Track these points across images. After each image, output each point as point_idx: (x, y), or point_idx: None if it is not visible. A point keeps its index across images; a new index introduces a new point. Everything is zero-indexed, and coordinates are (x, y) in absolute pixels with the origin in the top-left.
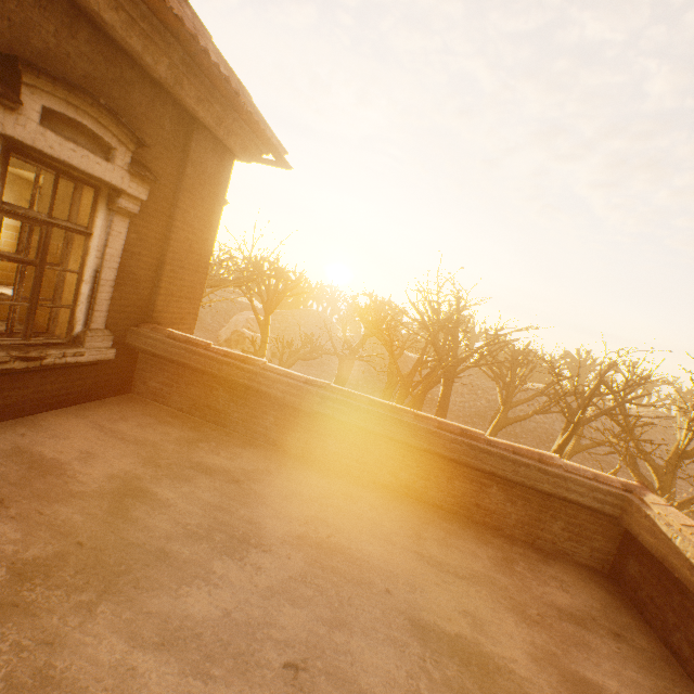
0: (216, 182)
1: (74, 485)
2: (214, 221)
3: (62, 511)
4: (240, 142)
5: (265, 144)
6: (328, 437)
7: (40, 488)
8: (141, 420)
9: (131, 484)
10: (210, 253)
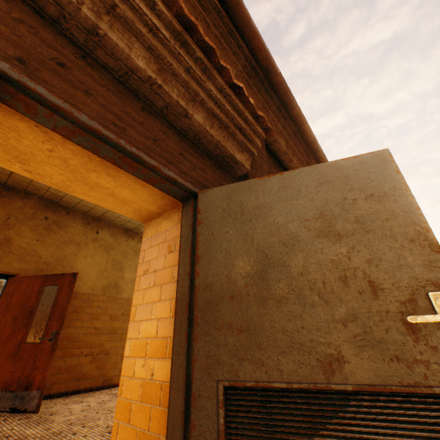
0: None
1: None
2: None
3: None
4: None
5: None
6: None
7: None
8: None
9: None
10: None
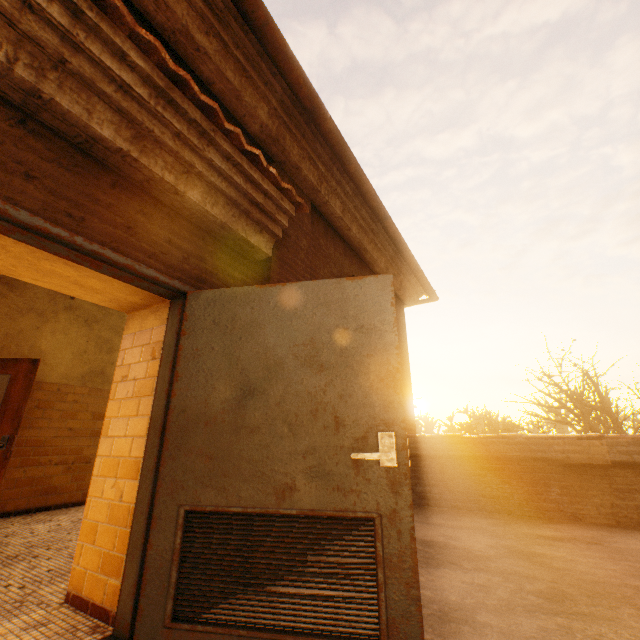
0: (401, 323)
1: (475, 552)
2: (405, 349)
3: (499, 565)
4: (408, 294)
5: (426, 288)
6: (633, 492)
7: (457, 554)
8: (440, 516)
9: (513, 549)
10: (409, 373)
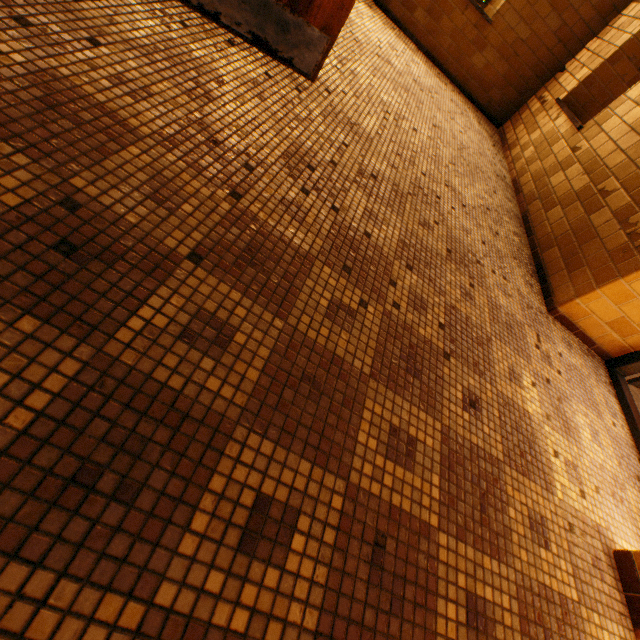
0: None
1: None
2: None
3: None
4: None
5: None
6: None
7: None
8: None
9: None
10: None
